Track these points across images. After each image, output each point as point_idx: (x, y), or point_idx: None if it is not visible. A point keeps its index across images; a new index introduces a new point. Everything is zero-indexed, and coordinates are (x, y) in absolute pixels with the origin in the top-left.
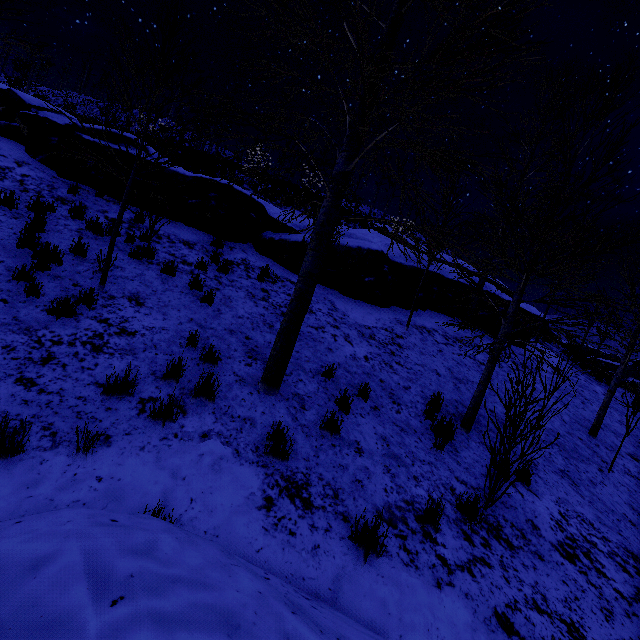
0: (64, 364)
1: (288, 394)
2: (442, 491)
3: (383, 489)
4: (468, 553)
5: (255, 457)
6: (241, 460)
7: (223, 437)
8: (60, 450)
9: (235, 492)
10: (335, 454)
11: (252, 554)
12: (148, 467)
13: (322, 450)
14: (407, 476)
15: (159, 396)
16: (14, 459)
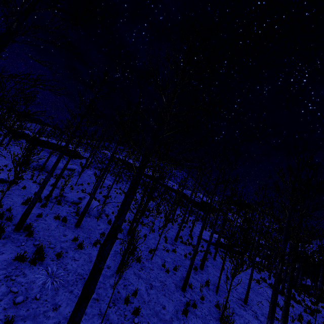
0: None
1: None
2: None
3: None
4: None
5: None
6: None
7: None
8: None
9: None
10: None
11: None
12: None
13: None
14: None
15: None
16: None
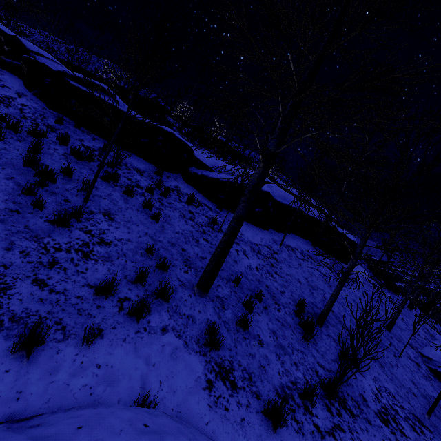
0: (65, 268)
1: (213, 296)
2: (311, 373)
3: (277, 373)
4: (331, 421)
5: (198, 347)
6: (189, 350)
7: (176, 331)
8: (69, 342)
9: (188, 376)
10: (246, 345)
11: (203, 426)
12: (130, 356)
13: (238, 342)
14: (290, 362)
15: (131, 296)
16: (38, 349)
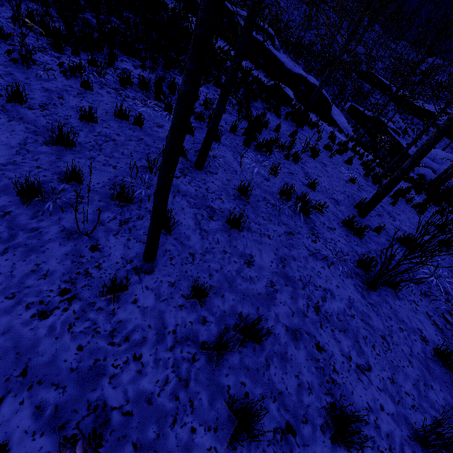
0: None
1: None
2: None
3: None
4: None
5: None
6: None
7: None
8: None
9: None
10: None
11: None
12: None
13: None
14: None
15: None
16: None
